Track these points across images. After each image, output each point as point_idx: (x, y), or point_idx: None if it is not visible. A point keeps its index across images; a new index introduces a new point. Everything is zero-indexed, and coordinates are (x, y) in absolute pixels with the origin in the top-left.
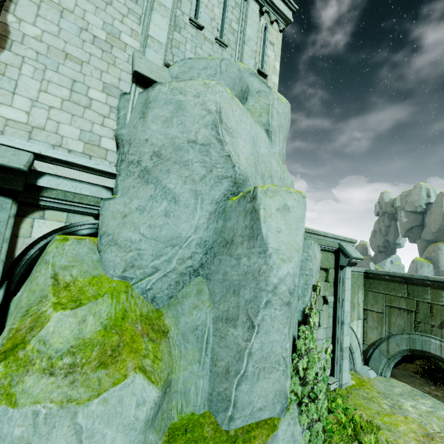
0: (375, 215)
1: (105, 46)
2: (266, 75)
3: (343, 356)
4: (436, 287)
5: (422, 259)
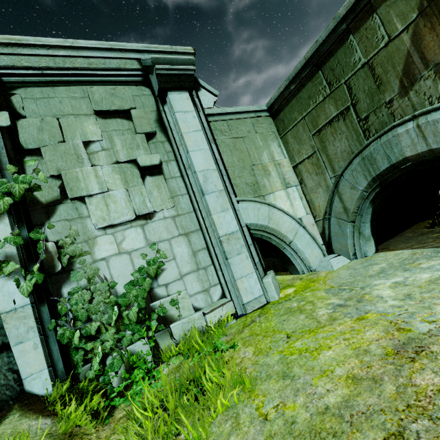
0: None
1: None
2: None
3: (226, 251)
4: (361, 20)
5: None
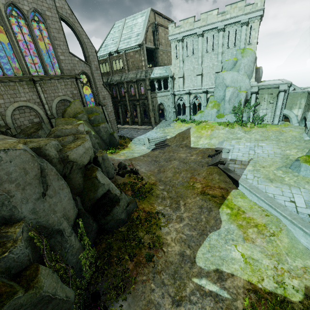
0: None
1: (212, 67)
2: (250, 43)
3: (275, 117)
4: None
5: None
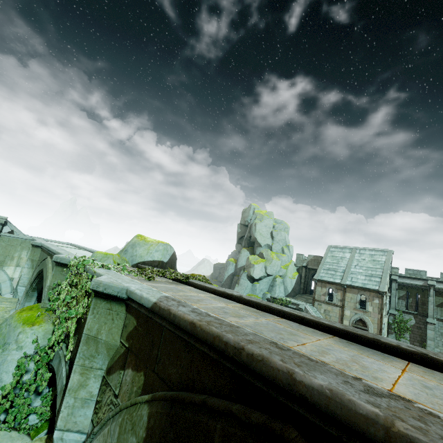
0: None
1: None
2: None
3: None
4: None
5: (232, 260)
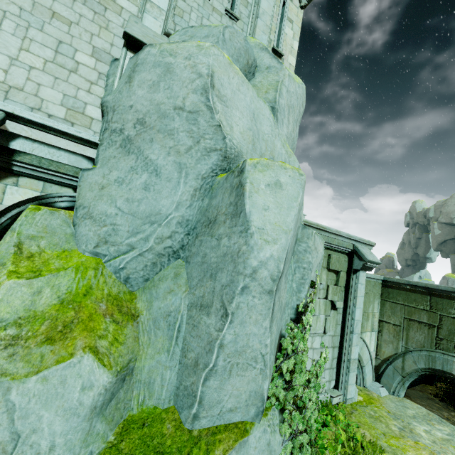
0: (405, 226)
1: (97, 8)
2: (282, 55)
3: (350, 368)
4: None
5: None
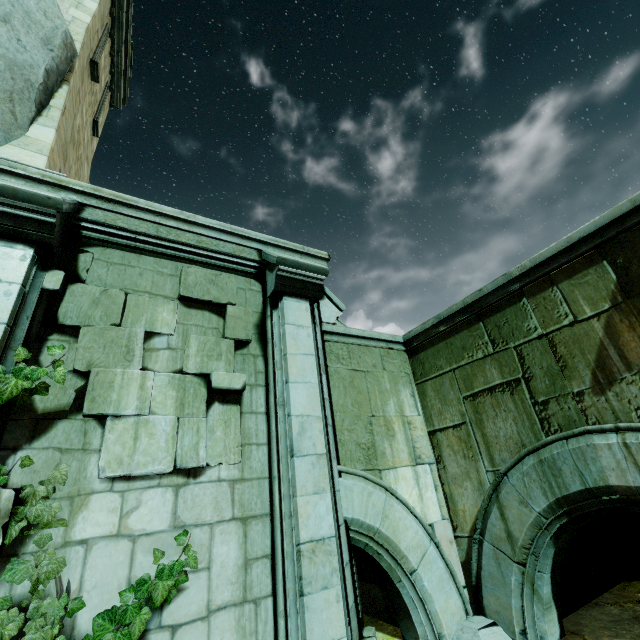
0: None
1: None
2: None
3: (305, 577)
4: (538, 287)
5: None
